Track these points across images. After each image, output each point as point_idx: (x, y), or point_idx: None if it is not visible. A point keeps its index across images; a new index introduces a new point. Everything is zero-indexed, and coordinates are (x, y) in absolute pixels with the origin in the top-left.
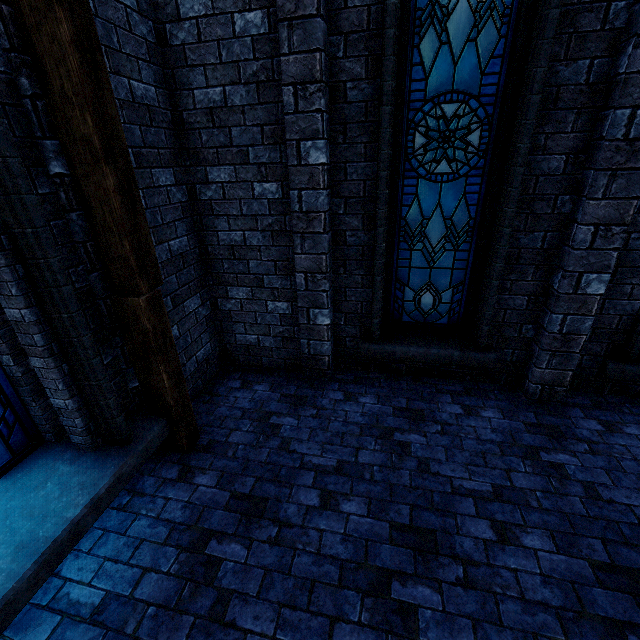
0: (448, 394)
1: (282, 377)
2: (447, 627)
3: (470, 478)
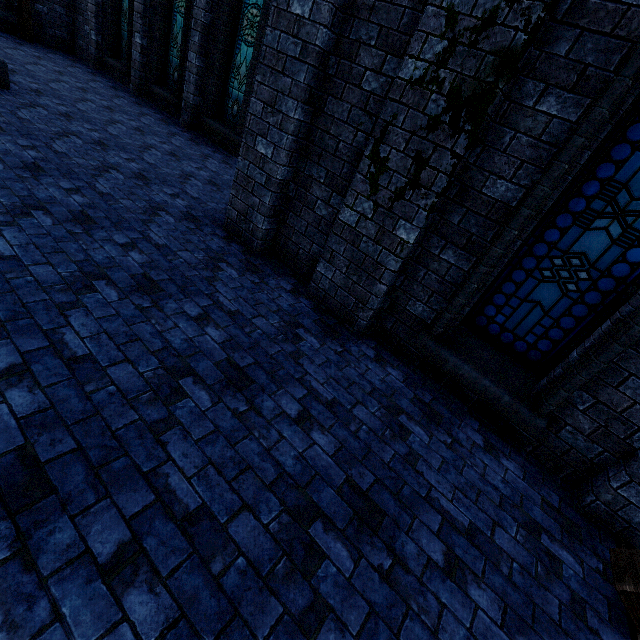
0: (114, 82)
1: (83, 62)
2: (18, 52)
3: (72, 70)
